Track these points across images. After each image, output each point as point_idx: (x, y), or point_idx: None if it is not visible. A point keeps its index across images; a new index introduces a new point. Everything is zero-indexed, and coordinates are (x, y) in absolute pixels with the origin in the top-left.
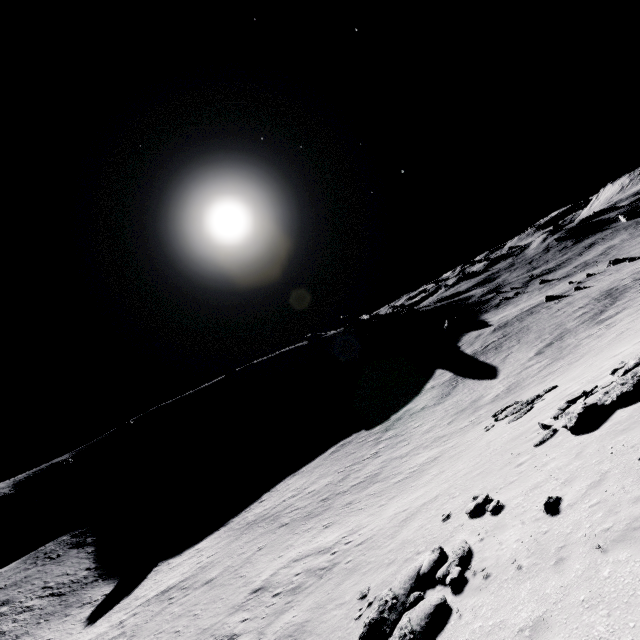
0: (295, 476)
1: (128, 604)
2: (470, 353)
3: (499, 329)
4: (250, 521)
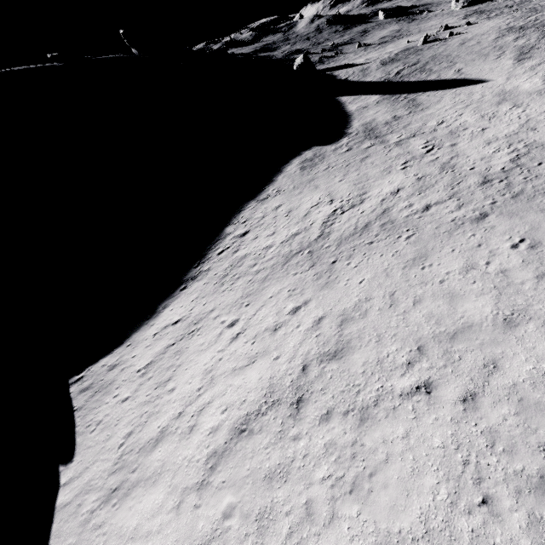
0: (271, 198)
1: (124, 472)
2: (378, 80)
3: (392, 62)
4: (289, 252)
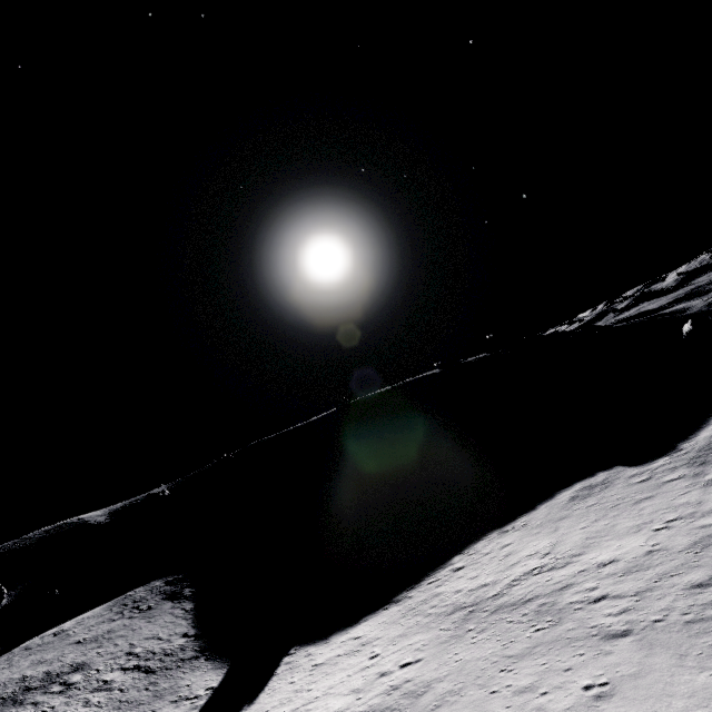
0: (510, 532)
1: None
2: None
3: None
4: (460, 604)
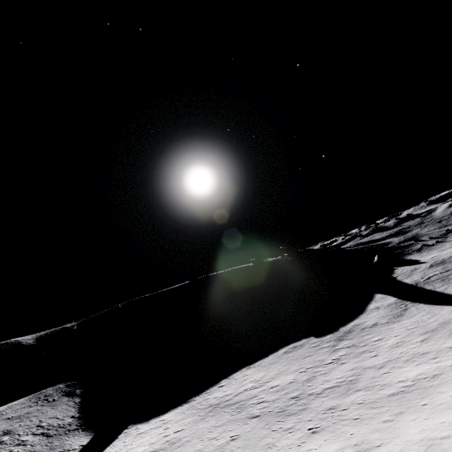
0: (251, 368)
1: None
2: (410, 282)
3: (437, 265)
4: (213, 403)
